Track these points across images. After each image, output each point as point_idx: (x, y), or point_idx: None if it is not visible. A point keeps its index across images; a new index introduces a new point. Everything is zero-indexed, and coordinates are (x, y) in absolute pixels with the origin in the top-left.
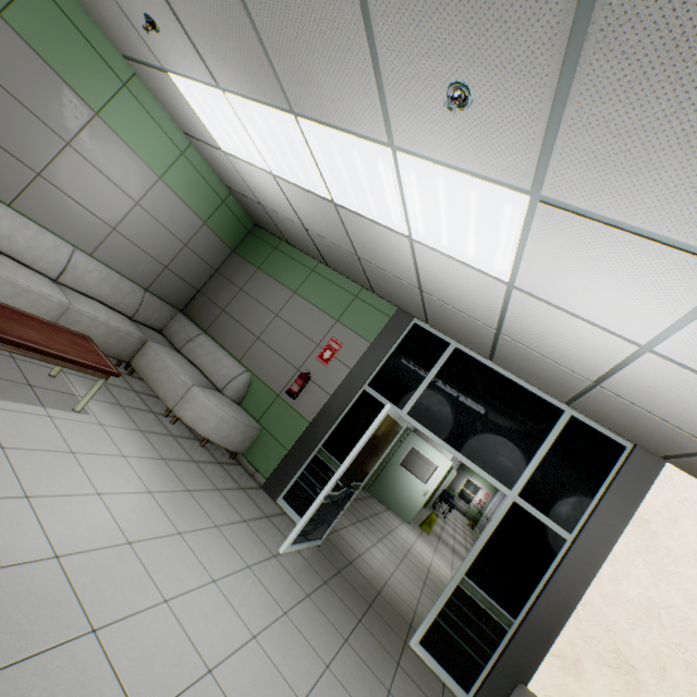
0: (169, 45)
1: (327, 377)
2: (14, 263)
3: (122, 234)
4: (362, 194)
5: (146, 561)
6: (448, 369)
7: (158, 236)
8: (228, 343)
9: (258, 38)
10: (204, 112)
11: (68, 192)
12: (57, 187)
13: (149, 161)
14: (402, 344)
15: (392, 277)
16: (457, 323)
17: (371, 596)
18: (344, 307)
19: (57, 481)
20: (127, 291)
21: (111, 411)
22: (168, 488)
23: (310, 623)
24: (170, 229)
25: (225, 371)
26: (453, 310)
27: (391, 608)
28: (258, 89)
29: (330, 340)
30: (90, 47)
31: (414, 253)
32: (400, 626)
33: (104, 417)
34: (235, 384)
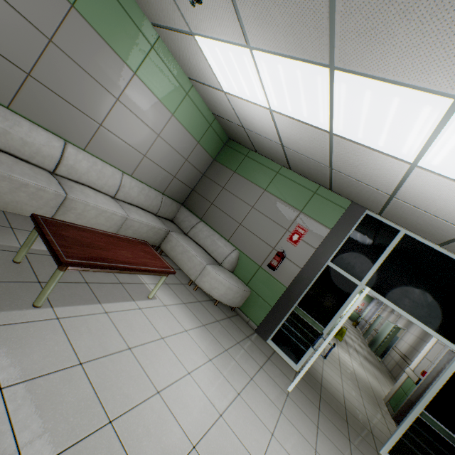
0: (207, 13)
1: (296, 254)
2: (92, 191)
3: (149, 158)
4: (375, 130)
5: (235, 430)
6: (398, 251)
7: (170, 156)
8: (218, 227)
9: (328, 3)
10: (218, 64)
11: (117, 134)
12: (111, 132)
13: (166, 103)
14: (356, 230)
15: (362, 184)
16: (419, 221)
17: (343, 413)
18: (306, 201)
19: (166, 370)
20: (153, 197)
21: (164, 291)
22: (216, 352)
23: (330, 454)
24: (177, 150)
25: (221, 250)
26: (423, 213)
27: (356, 420)
28: (297, 48)
29: (296, 226)
30: (131, 21)
31: (407, 173)
32: (368, 437)
33: (163, 298)
34: (230, 259)
